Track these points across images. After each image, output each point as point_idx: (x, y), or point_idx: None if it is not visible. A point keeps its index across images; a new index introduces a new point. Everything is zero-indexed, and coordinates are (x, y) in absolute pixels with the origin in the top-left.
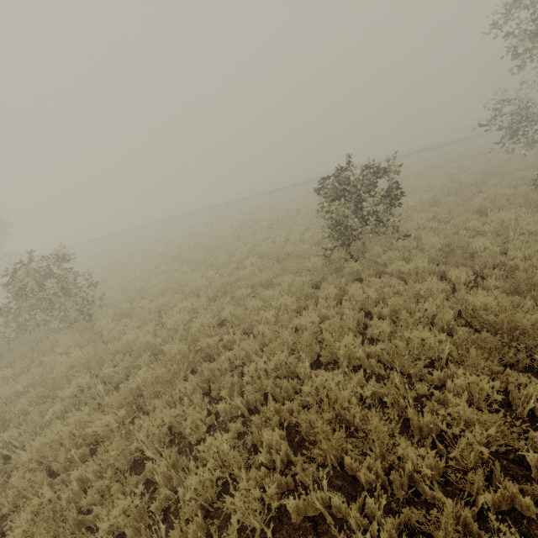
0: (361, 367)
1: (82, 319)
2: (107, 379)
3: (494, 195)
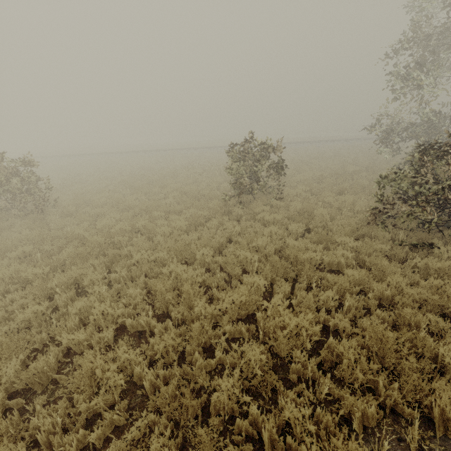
0: (210, 269)
1: (36, 211)
2: (45, 252)
3: (357, 183)
